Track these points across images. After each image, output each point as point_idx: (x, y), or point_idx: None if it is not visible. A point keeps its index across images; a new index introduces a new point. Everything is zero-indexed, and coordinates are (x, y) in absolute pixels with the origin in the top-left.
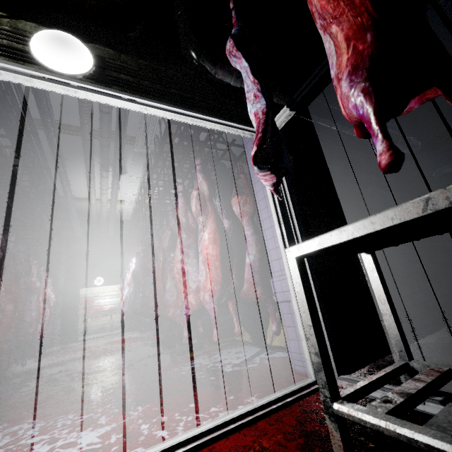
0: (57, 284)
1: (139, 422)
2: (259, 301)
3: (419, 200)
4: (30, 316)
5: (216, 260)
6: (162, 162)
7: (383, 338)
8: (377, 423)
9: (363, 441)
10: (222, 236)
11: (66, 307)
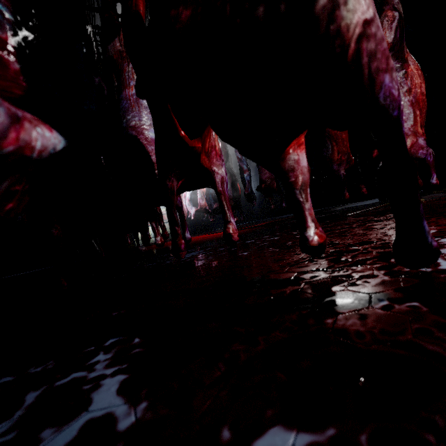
0: None
1: None
2: None
3: None
4: None
5: None
6: None
7: None
8: None
9: None
10: None
11: None
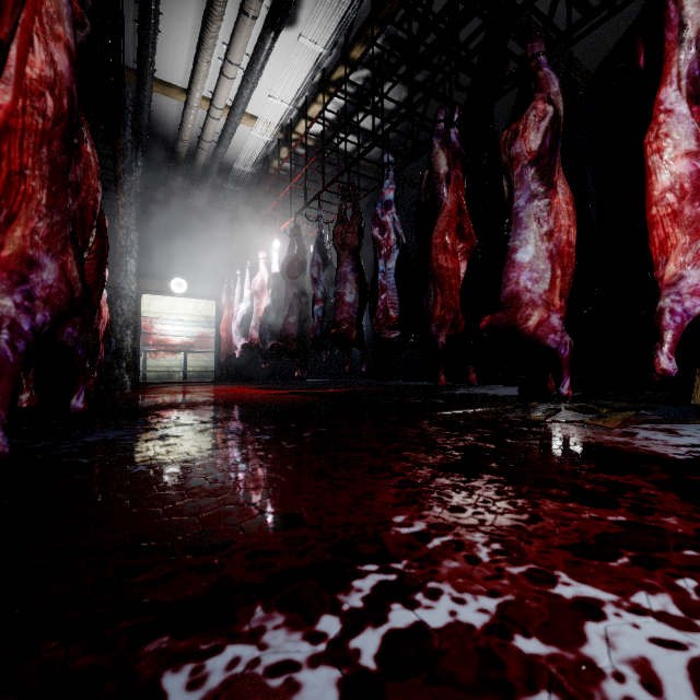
0: None
1: None
2: None
3: None
4: None
5: None
6: (393, 6)
7: None
8: None
9: None
10: None
11: (118, 322)
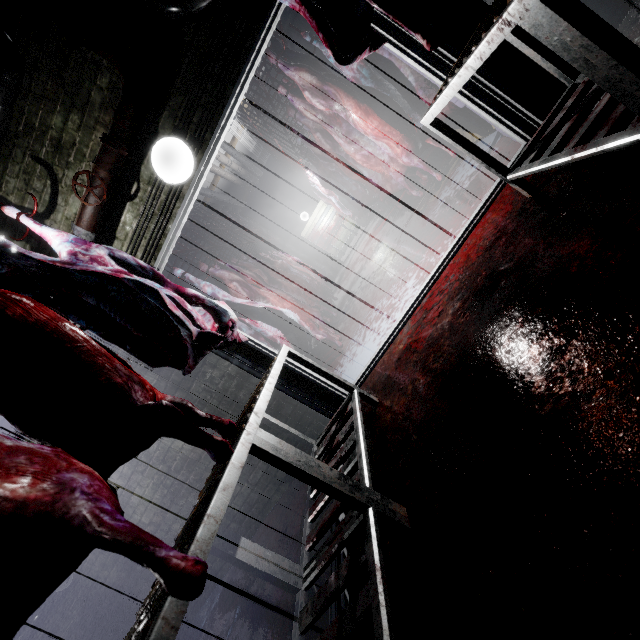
0: (285, 250)
1: (428, 261)
2: (451, 112)
3: (454, 82)
4: (306, 278)
5: (384, 130)
6: None
7: (604, 14)
8: (522, 174)
9: (547, 170)
10: (367, 97)
11: (309, 255)
